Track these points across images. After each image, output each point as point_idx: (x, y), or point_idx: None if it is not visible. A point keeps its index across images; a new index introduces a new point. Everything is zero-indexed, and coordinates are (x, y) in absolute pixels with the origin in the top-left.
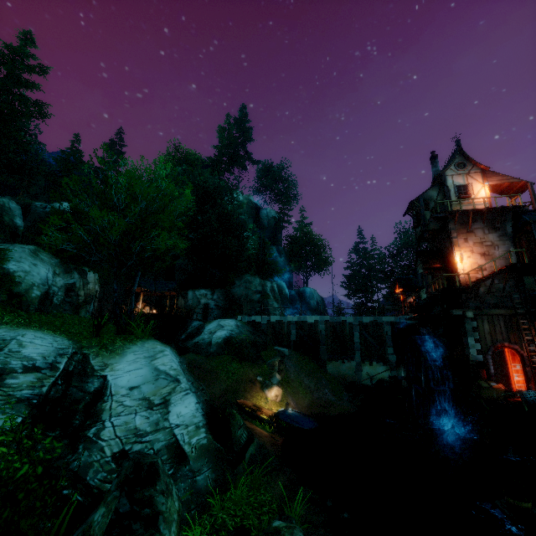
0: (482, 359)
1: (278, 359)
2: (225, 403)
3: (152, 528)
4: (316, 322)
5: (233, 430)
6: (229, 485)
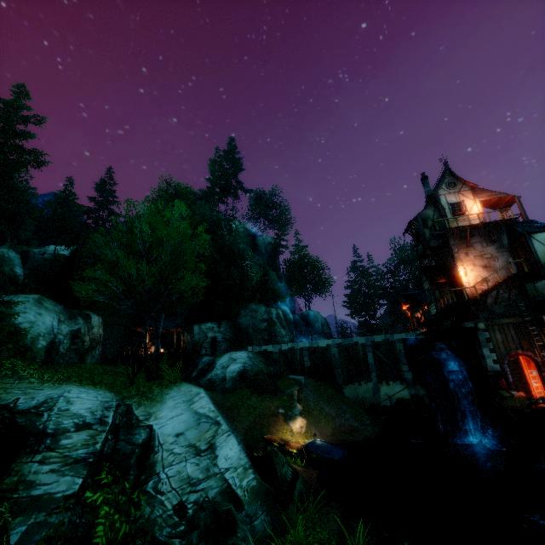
0: (500, 369)
1: (296, 388)
2: (251, 440)
3: None
4: (328, 345)
5: (278, 468)
6: (285, 526)
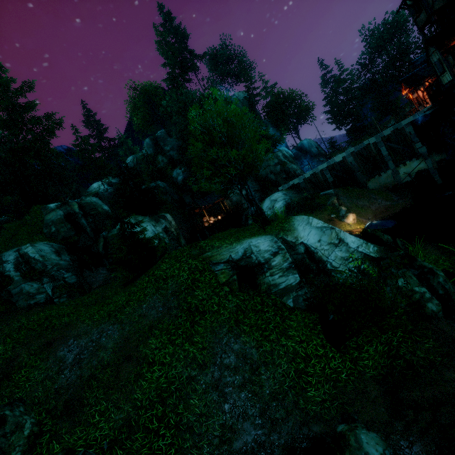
0: None
1: (335, 198)
2: None
3: (435, 274)
4: (343, 158)
5: (381, 237)
6: None
